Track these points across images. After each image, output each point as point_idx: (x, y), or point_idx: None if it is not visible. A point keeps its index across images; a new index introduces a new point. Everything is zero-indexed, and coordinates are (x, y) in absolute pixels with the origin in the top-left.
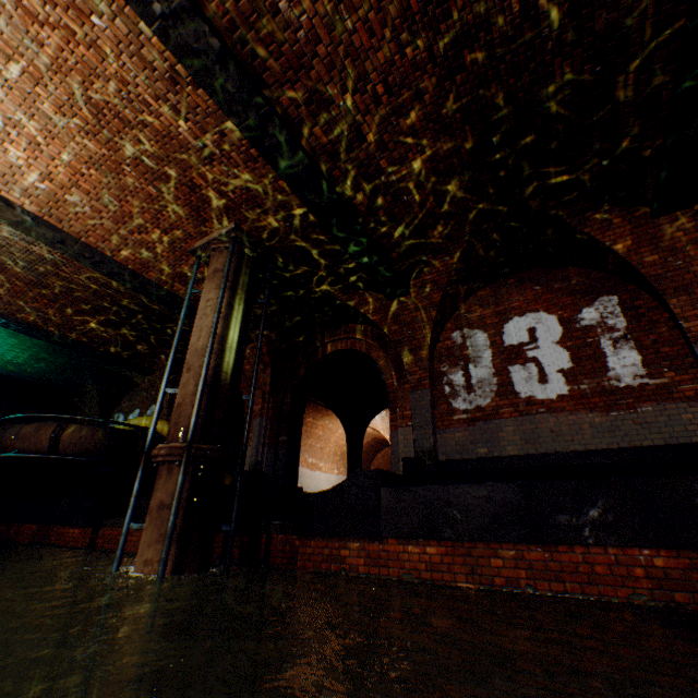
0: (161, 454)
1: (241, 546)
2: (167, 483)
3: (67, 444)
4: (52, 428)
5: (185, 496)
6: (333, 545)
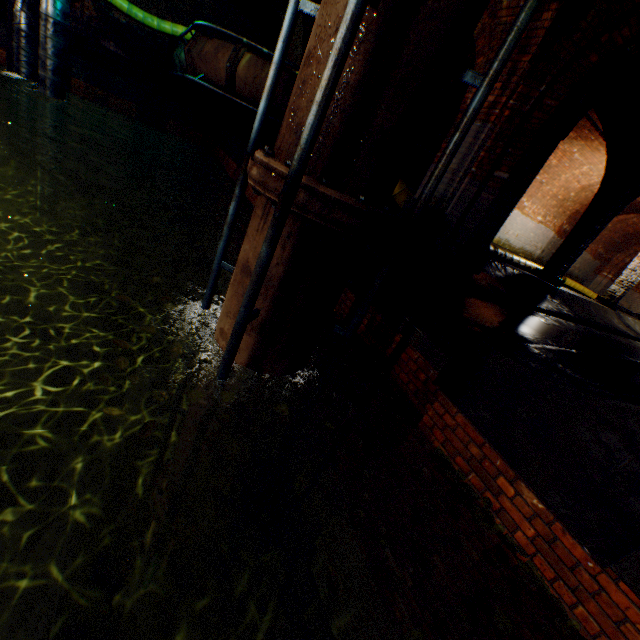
0: (251, 176)
1: (370, 322)
2: (257, 236)
3: (241, 83)
4: (229, 53)
5: (278, 274)
6: (489, 456)
